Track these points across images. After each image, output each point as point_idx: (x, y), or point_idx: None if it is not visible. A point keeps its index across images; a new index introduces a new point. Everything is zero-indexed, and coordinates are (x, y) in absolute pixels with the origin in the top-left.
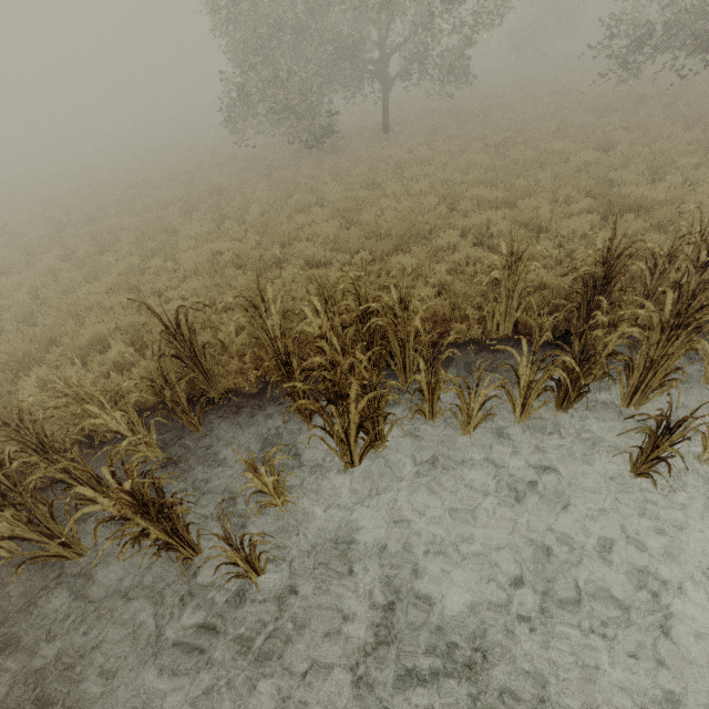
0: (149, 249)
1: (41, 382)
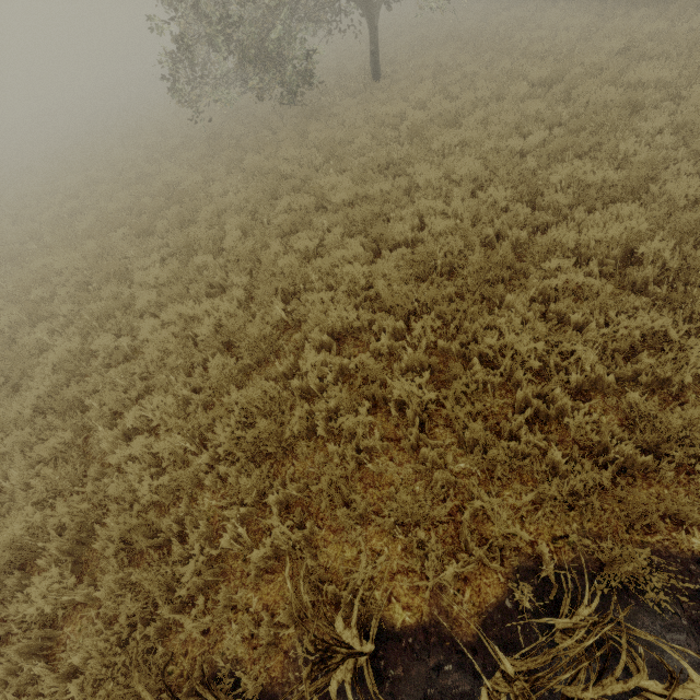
0: (92, 317)
1: None
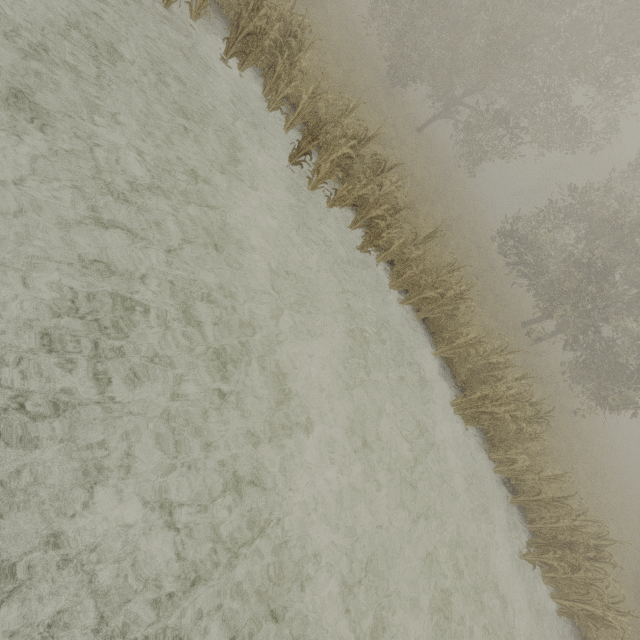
0: None
1: None
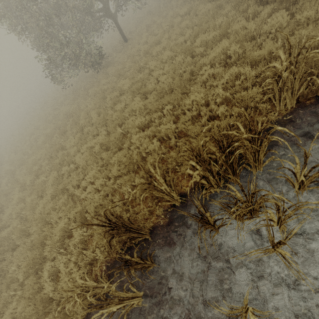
0: (57, 164)
1: (51, 272)
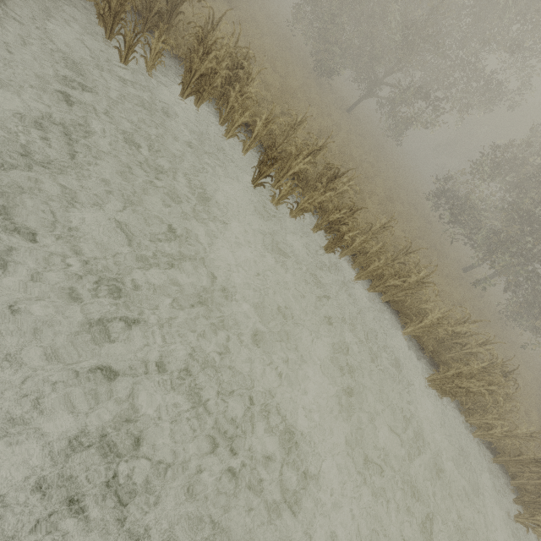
0: None
1: None
